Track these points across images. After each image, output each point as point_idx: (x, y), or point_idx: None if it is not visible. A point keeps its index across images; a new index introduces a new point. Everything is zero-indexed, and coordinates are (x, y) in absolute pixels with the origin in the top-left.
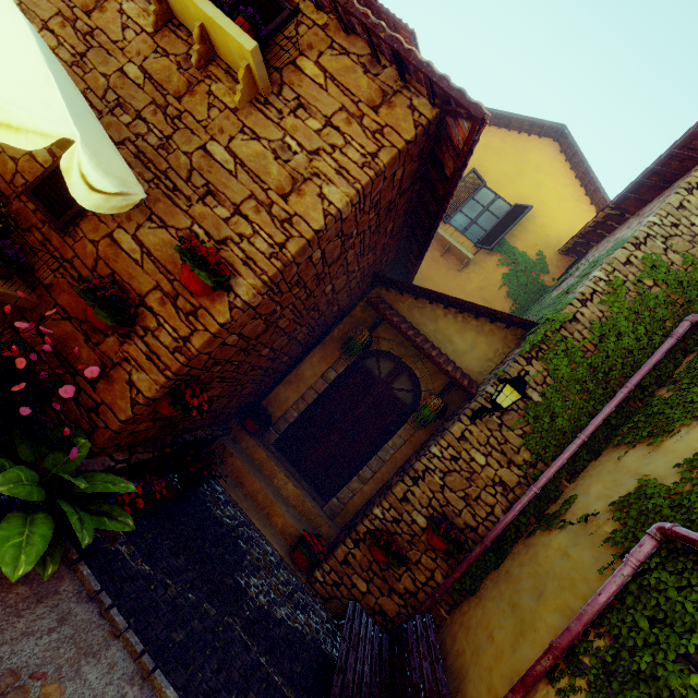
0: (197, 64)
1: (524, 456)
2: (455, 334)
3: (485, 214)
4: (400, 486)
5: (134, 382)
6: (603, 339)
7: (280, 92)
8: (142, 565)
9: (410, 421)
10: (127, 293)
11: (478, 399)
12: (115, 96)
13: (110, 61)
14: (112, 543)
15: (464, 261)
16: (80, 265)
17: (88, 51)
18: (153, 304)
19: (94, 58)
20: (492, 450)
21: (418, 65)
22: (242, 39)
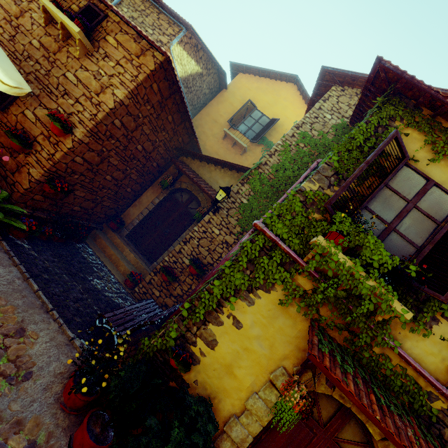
0: (62, 39)
1: (237, 229)
2: (219, 179)
3: (256, 124)
4: (178, 246)
5: (30, 173)
6: (278, 172)
7: (98, 50)
8: (34, 253)
9: (195, 222)
10: (29, 136)
11: (218, 204)
12: (27, 54)
13: (26, 39)
14: (20, 242)
15: (243, 149)
16: (9, 125)
17: (17, 35)
18: (40, 141)
19: (19, 37)
20: (222, 227)
21: (144, 37)
22: (74, 28)
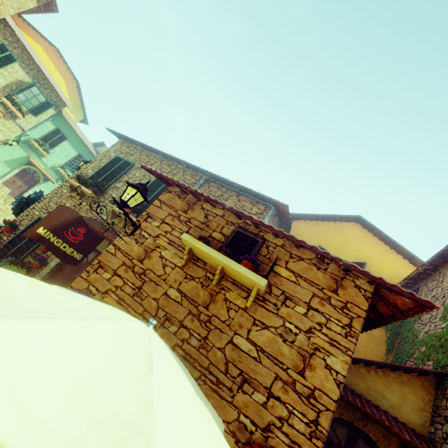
0: (215, 283)
1: None
2: (383, 388)
3: None
4: None
5: None
6: None
7: (270, 290)
8: None
9: None
10: None
11: None
12: (163, 313)
13: (158, 289)
14: None
15: None
16: None
17: (143, 284)
18: None
19: (147, 288)
20: None
21: (372, 278)
22: (257, 279)
